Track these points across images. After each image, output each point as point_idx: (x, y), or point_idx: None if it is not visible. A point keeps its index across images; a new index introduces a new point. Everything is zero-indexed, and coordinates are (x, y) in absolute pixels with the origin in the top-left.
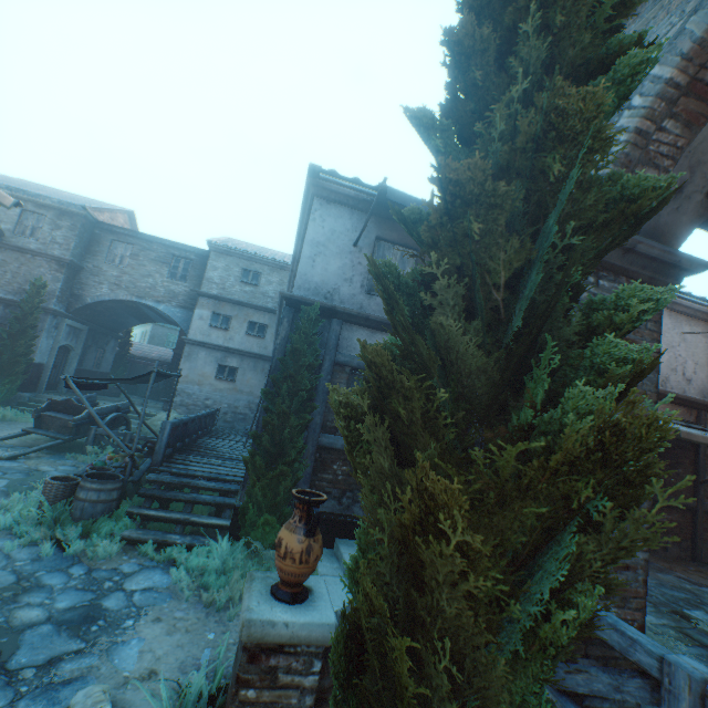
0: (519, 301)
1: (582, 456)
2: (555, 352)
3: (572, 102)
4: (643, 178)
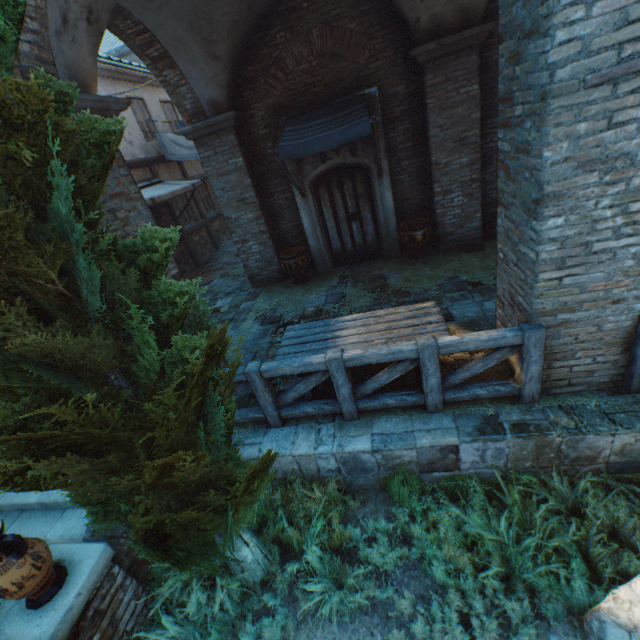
0: (80, 281)
1: (204, 366)
2: (134, 299)
3: (6, 91)
4: (95, 120)
